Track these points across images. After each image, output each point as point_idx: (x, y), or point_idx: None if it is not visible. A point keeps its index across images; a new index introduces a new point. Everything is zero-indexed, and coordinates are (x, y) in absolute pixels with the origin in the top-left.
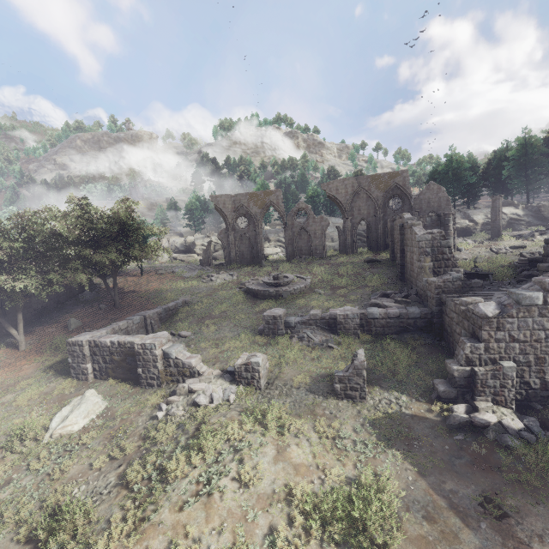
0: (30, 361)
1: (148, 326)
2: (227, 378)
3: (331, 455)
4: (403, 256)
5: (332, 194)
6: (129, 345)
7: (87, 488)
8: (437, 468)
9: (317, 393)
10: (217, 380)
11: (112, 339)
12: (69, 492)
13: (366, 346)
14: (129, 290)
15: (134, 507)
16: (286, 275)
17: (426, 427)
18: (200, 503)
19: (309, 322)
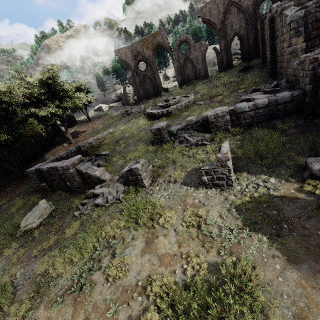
0: (25, 184)
1: (83, 152)
2: (121, 182)
3: (196, 242)
4: (273, 52)
5: (206, 18)
6: (57, 168)
7: (24, 271)
8: (311, 255)
9: (190, 185)
10: (114, 184)
11: (48, 166)
12: (14, 274)
13: (236, 138)
14: (81, 131)
15: (31, 297)
16: (174, 97)
17: (297, 208)
18: (71, 298)
19: (186, 127)
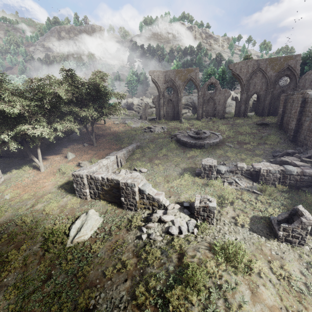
0: (48, 180)
1: (119, 162)
2: (187, 213)
3: (292, 297)
4: (298, 124)
5: (236, 72)
6: (115, 181)
7: (105, 296)
8: None
9: (259, 233)
10: (180, 214)
11: (102, 175)
12: (93, 297)
13: (284, 195)
14: (99, 134)
15: None
16: (203, 131)
17: None
18: None
19: (235, 171)
